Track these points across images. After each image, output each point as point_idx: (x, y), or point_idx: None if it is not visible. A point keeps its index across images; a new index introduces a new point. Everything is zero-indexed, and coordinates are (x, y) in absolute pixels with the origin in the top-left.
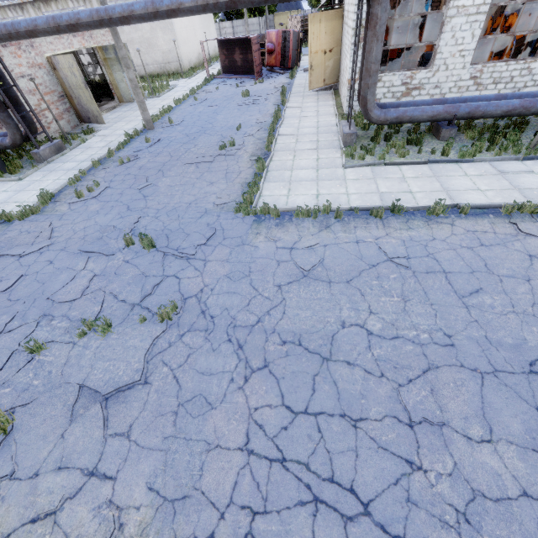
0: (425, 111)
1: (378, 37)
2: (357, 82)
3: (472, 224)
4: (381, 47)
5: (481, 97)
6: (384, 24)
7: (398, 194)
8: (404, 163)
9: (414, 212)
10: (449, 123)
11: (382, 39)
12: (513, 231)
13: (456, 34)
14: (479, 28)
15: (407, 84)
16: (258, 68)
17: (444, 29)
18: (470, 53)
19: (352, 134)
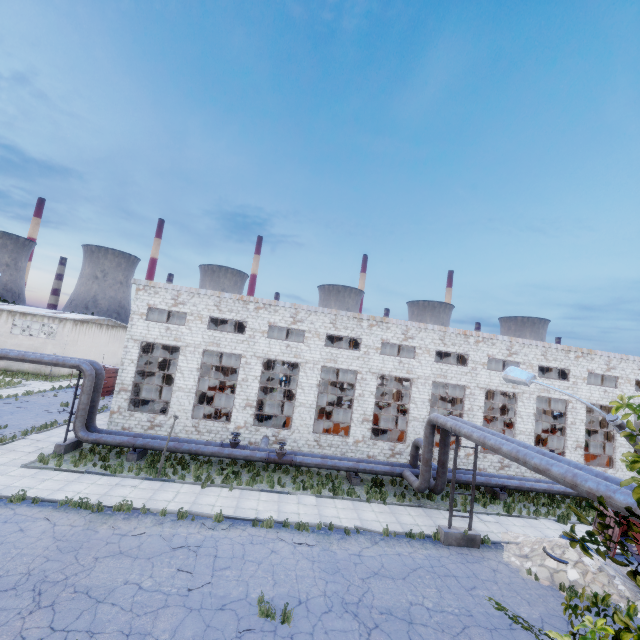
0: (116, 438)
1: (85, 392)
2: (117, 414)
3: (26, 510)
4: (87, 397)
5: (165, 437)
6: (90, 386)
7: (20, 488)
8: (68, 470)
9: (5, 499)
10: (135, 449)
11: (89, 393)
12: (43, 516)
13: (180, 400)
14: (193, 399)
15: (152, 421)
16: (109, 388)
17: (173, 396)
18: (190, 411)
19: (62, 445)
